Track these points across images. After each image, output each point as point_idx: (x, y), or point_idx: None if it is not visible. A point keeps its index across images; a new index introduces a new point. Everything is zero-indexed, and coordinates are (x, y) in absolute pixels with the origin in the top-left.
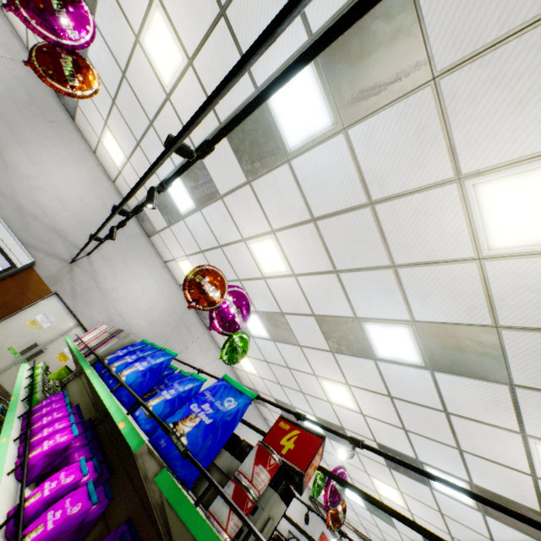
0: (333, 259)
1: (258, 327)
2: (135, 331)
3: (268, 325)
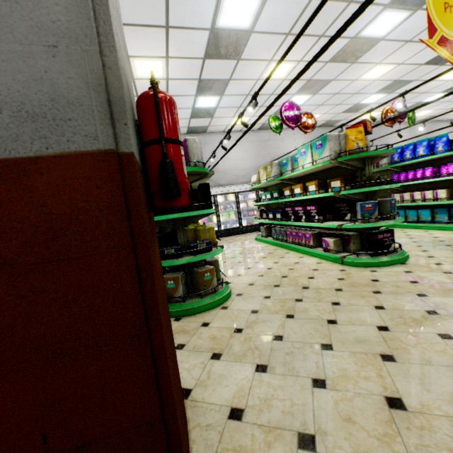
0: None
1: (376, 98)
2: None
3: (384, 92)
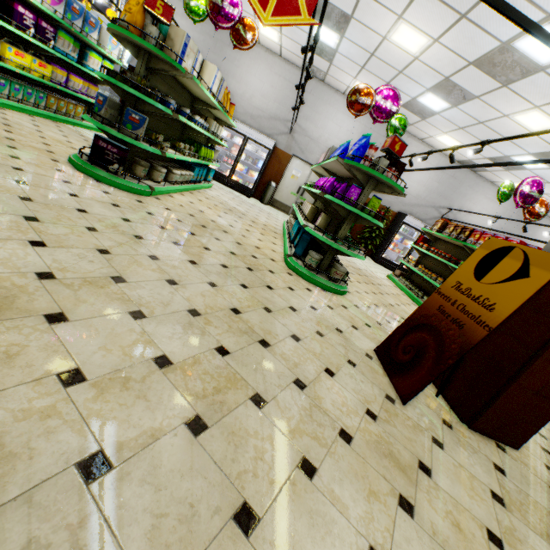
0: (454, 8)
1: (436, 103)
2: None
3: (442, 96)
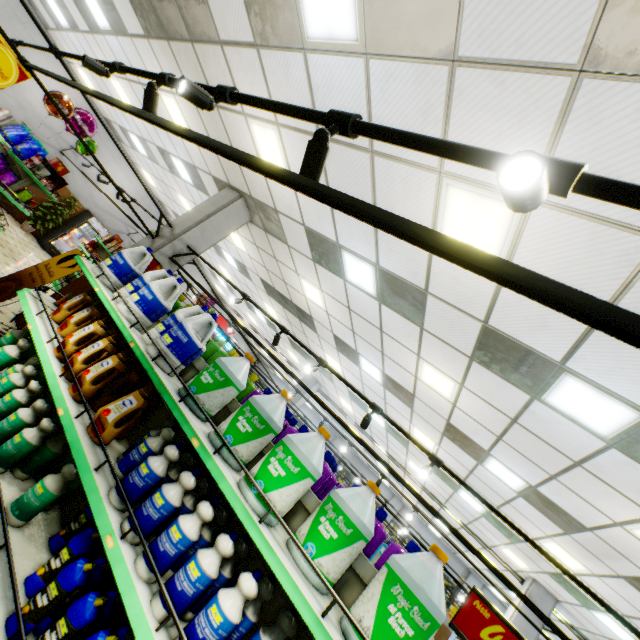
0: None
1: (140, 147)
2: (48, 124)
3: (144, 147)
